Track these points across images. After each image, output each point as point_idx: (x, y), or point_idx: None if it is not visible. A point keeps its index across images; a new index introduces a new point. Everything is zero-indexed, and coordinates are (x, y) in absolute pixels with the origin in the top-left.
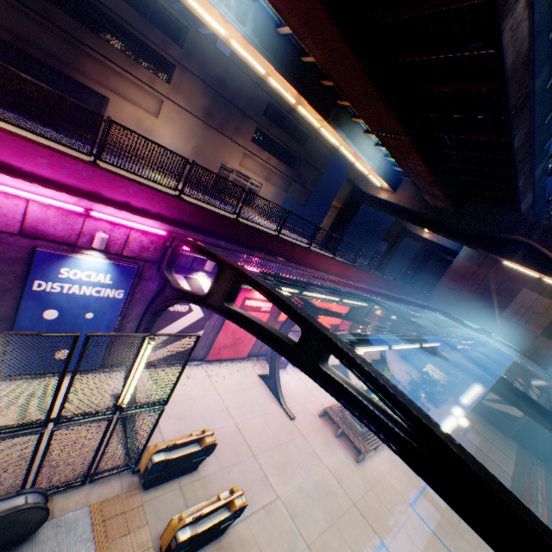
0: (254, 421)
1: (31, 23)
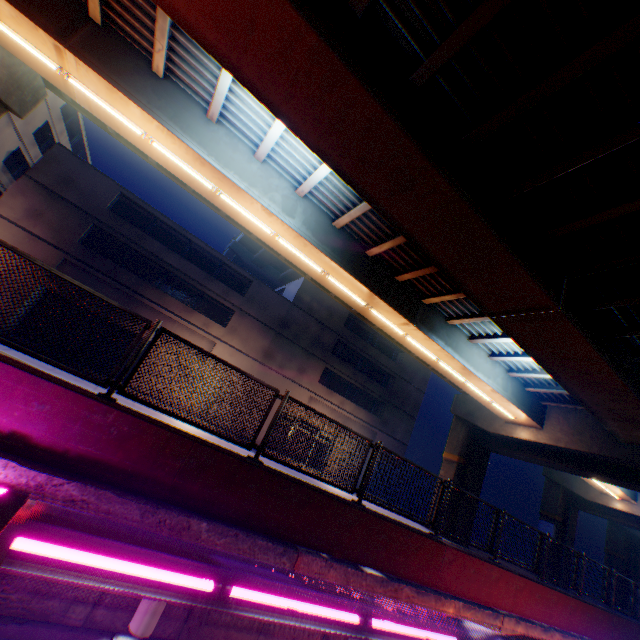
0: None
1: (96, 281)
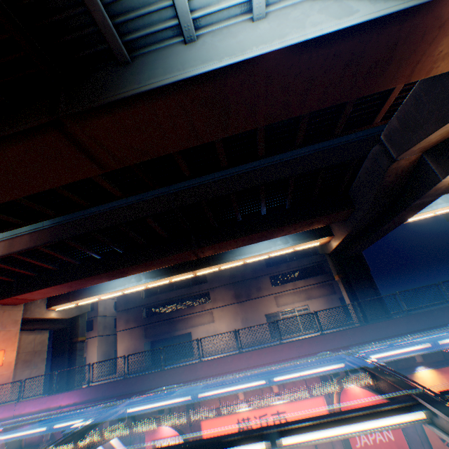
0: None
1: (158, 326)
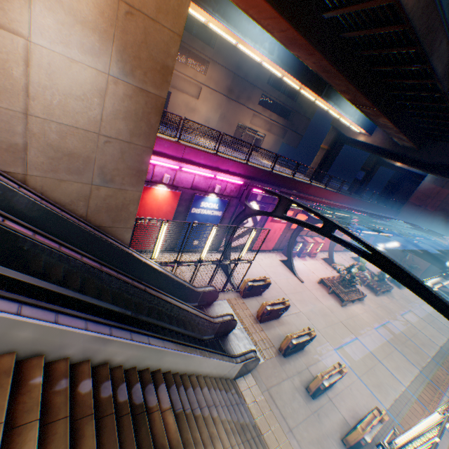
0: (282, 280)
1: None
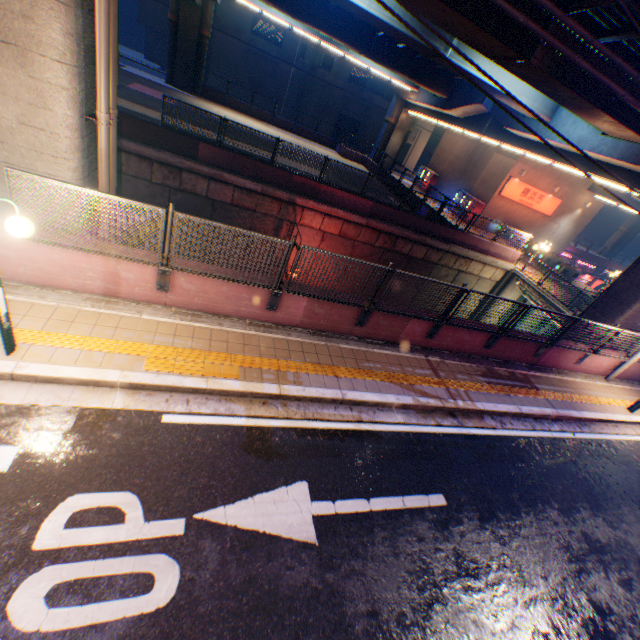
0: None
1: None
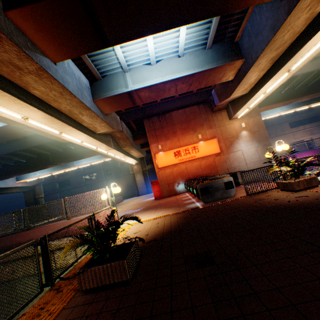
0: None
1: None
